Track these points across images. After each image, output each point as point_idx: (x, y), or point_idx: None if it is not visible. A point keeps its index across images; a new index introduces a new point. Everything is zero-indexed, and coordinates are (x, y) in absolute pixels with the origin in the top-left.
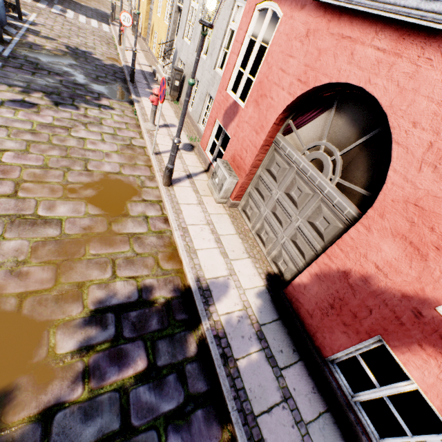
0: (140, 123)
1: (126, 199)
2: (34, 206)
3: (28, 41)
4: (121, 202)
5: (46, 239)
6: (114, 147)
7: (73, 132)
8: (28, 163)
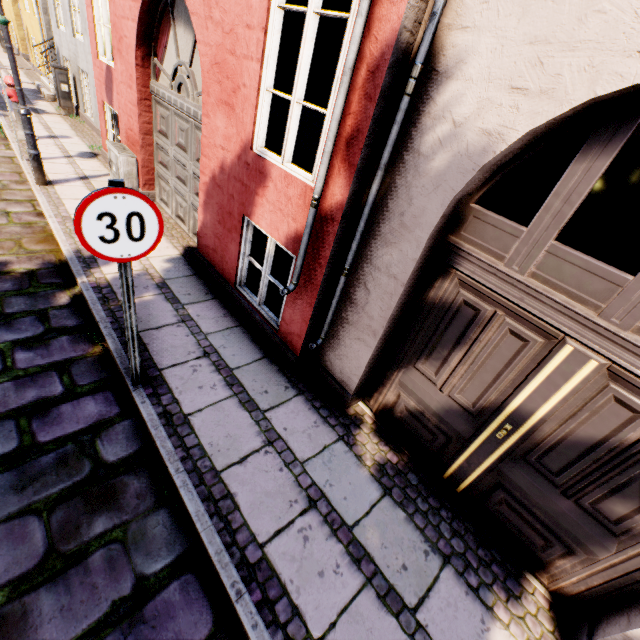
0: (7, 136)
1: None
2: None
3: None
4: None
5: None
6: None
7: None
8: None
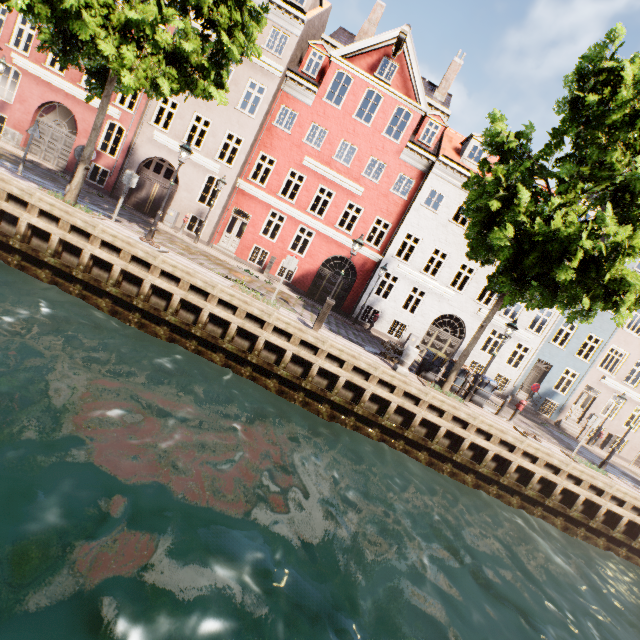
0: None
1: None
2: None
3: None
4: None
5: None
6: None
7: None
8: None
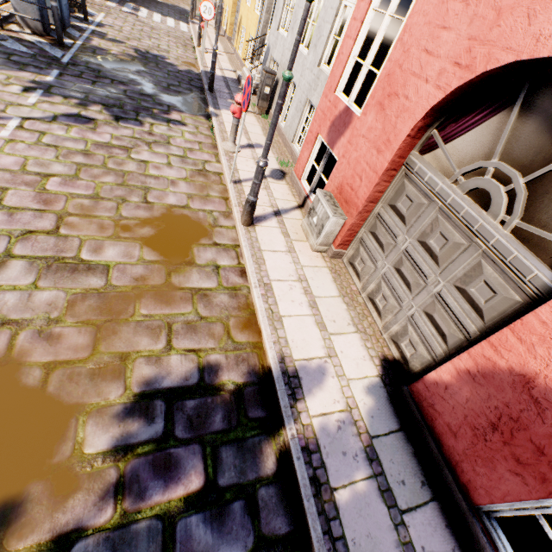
0: (217, 143)
1: (192, 242)
2: (77, 246)
3: (92, 44)
4: (185, 245)
5: (87, 291)
6: (183, 173)
7: (134, 153)
8: (76, 191)
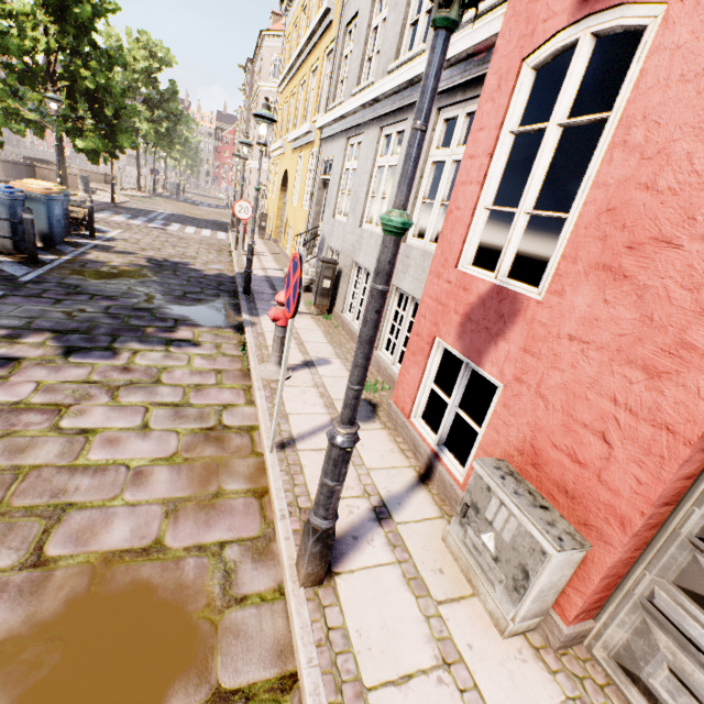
0: (250, 367)
1: None
2: None
3: (86, 258)
4: None
5: None
6: (170, 443)
7: (70, 416)
8: None
